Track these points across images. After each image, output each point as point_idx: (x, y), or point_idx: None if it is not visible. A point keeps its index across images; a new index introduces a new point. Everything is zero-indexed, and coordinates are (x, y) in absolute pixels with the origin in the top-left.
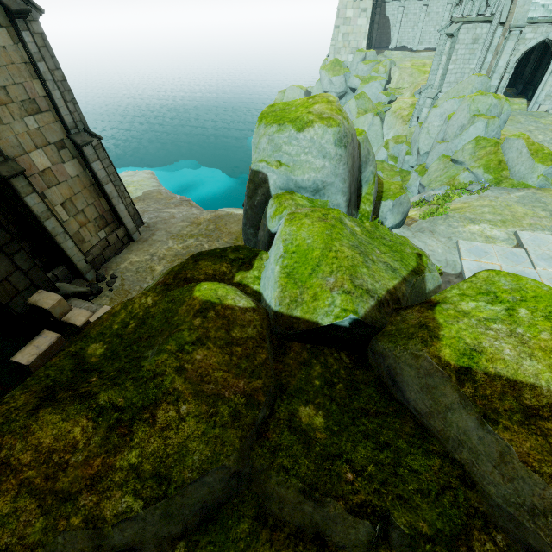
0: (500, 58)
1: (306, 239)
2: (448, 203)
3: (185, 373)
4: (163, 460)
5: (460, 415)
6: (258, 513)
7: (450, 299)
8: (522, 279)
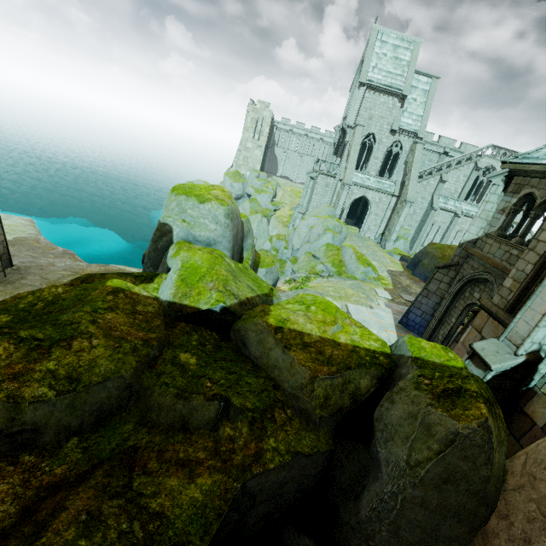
0: (340, 199)
1: (198, 261)
2: (308, 282)
3: (97, 324)
4: (76, 368)
5: (275, 351)
6: (140, 420)
7: (281, 304)
8: (317, 296)
